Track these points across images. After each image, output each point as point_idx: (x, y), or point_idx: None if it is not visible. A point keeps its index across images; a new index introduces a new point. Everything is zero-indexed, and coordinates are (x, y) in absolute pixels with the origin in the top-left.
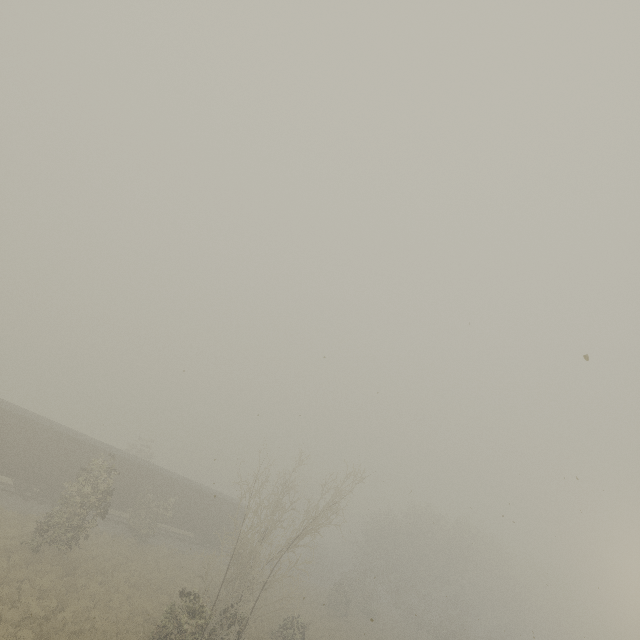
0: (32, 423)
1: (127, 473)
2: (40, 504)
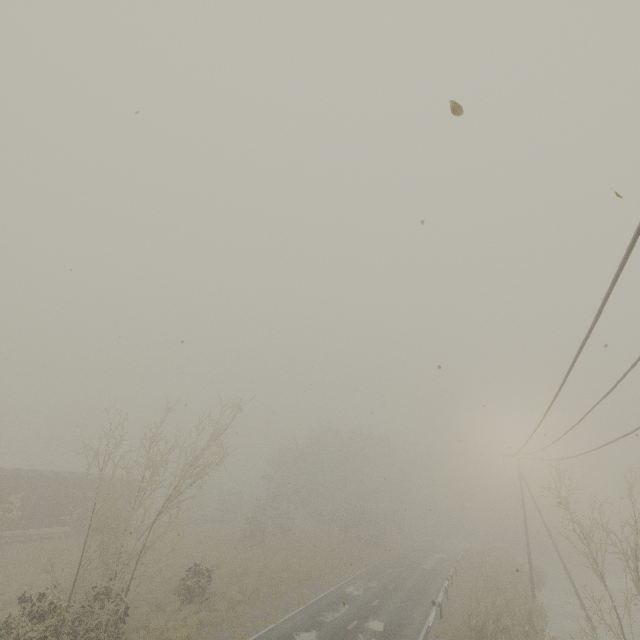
0: None
1: None
2: None
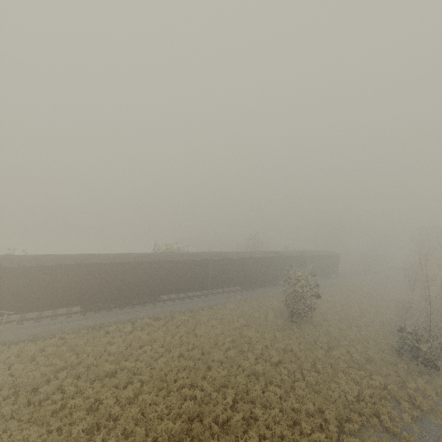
0: (235, 259)
1: (281, 263)
2: (253, 290)
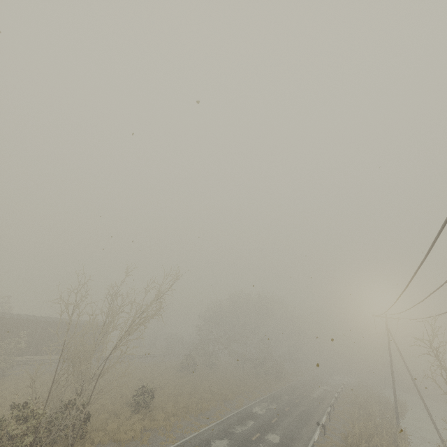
0: None
1: None
2: None
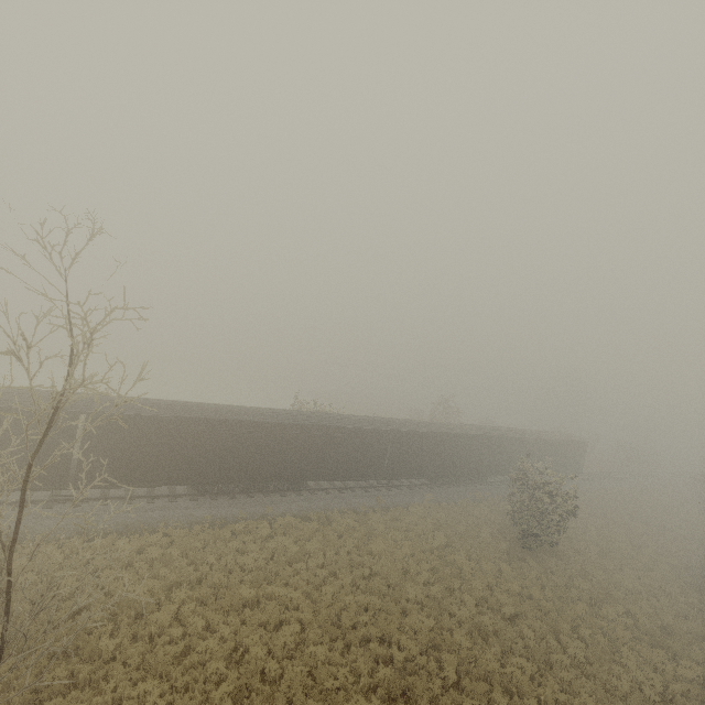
0: (426, 434)
1: (495, 446)
2: (449, 488)
